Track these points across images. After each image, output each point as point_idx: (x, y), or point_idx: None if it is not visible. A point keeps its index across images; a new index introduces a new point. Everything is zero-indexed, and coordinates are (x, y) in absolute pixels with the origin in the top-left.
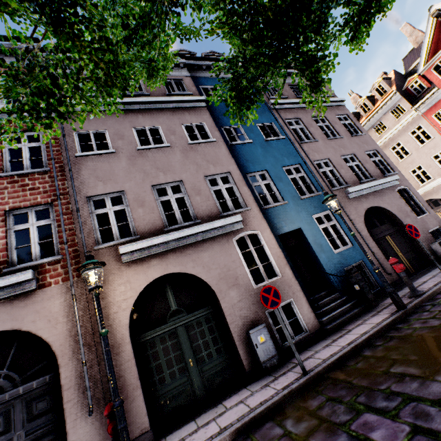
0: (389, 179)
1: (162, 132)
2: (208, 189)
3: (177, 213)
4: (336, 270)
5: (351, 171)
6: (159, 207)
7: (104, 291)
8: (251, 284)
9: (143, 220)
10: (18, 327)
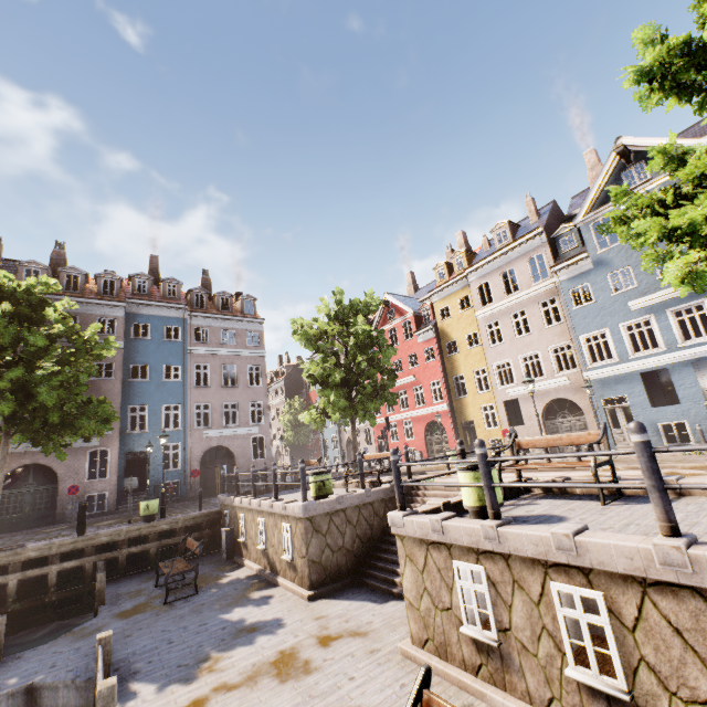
0: (248, 429)
1: None
2: None
3: None
4: (155, 482)
5: (222, 416)
6: None
7: None
8: (86, 479)
9: None
10: None
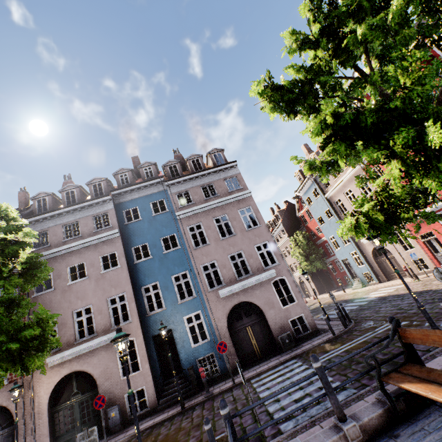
0: (264, 275)
1: (86, 266)
2: (107, 309)
3: (85, 329)
4: (189, 361)
5: (232, 270)
6: (75, 326)
7: (38, 383)
8: (120, 377)
9: (64, 337)
10: (0, 403)
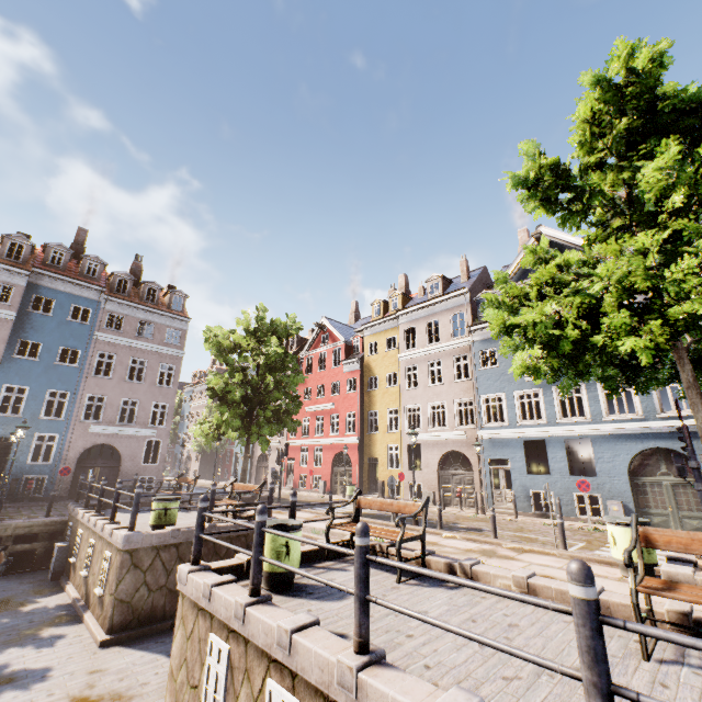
0: (145, 430)
1: None
2: None
3: None
4: (16, 474)
5: (118, 413)
6: None
7: None
8: None
9: None
10: None
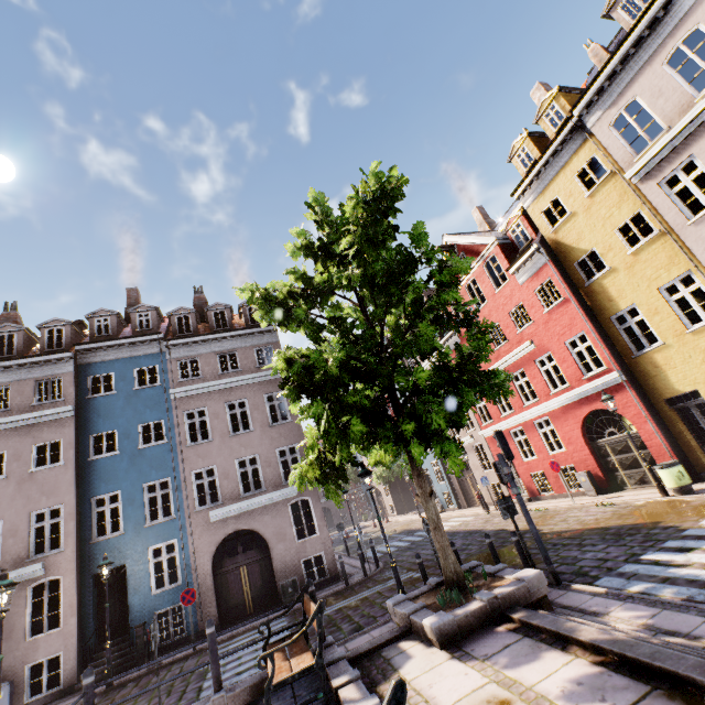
0: (280, 492)
1: (6, 459)
2: (28, 529)
3: None
4: (142, 615)
5: (237, 482)
6: None
7: None
8: (25, 637)
9: None
10: None
